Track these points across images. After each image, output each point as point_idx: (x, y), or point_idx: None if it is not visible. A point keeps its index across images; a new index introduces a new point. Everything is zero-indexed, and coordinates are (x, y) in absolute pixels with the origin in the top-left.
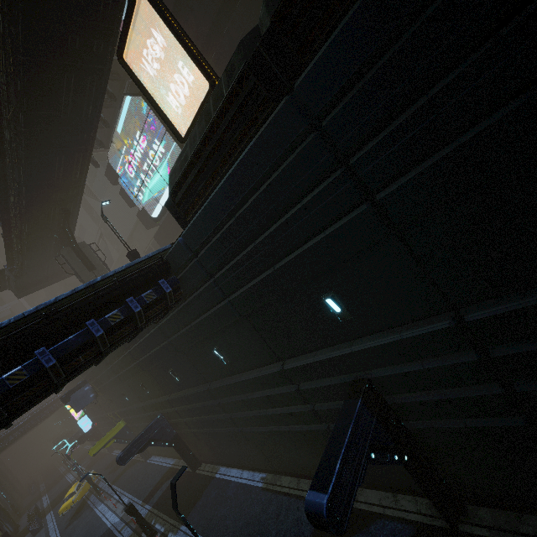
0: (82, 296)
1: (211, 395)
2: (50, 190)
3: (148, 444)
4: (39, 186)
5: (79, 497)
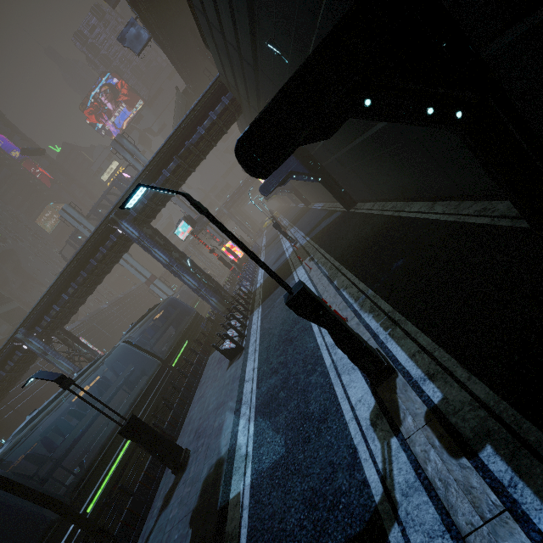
0: (194, 115)
1: None
2: (175, 19)
3: (278, 191)
4: (168, 20)
5: (270, 222)
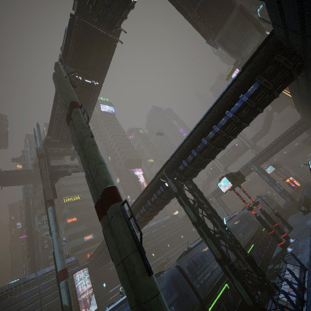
0: (287, 130)
1: None
2: None
3: None
4: None
5: None
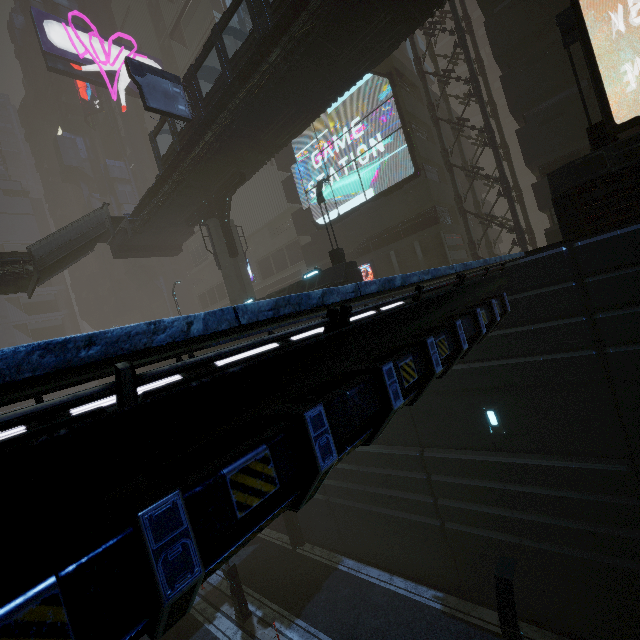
0: None
1: (420, 465)
2: (248, 144)
3: None
4: (245, 134)
5: None
